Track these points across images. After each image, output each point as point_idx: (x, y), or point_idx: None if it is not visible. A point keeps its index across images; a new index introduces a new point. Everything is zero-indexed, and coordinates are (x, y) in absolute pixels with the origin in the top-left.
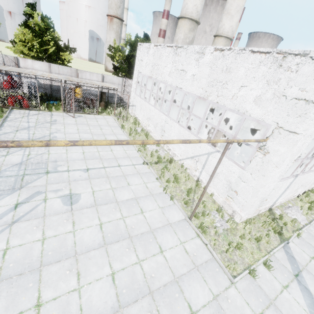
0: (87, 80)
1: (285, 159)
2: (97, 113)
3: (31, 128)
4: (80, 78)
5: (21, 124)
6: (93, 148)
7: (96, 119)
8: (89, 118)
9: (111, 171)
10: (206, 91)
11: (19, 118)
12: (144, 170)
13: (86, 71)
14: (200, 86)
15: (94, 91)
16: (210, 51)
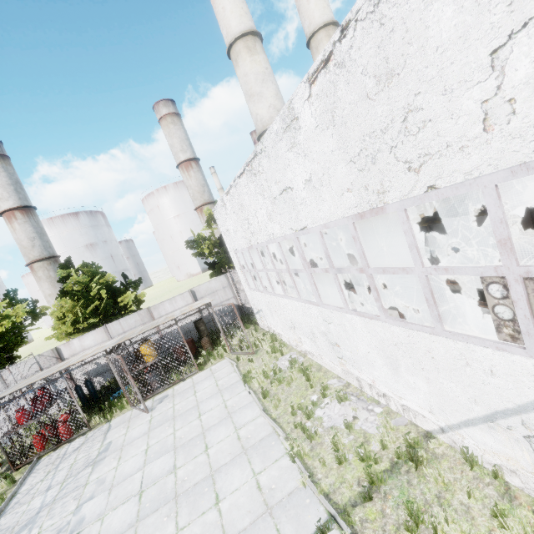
0: (163, 317)
1: None
2: (197, 368)
3: (42, 512)
4: (158, 318)
5: (29, 507)
6: (165, 520)
7: (193, 389)
8: (179, 395)
9: None
10: (366, 186)
11: (36, 485)
12: None
13: (163, 302)
14: (339, 188)
15: (189, 323)
16: (303, 97)
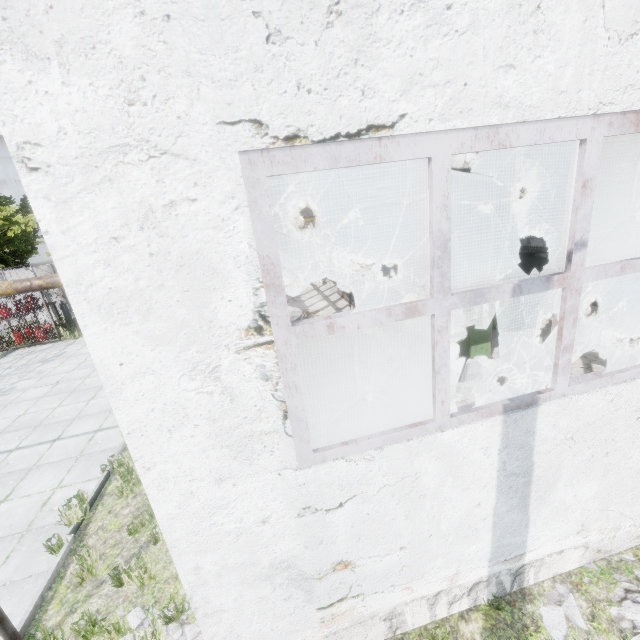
0: None
1: (89, 344)
2: None
3: None
4: None
5: None
6: (56, 400)
7: None
8: None
9: (13, 460)
10: None
11: (3, 364)
12: (108, 442)
13: None
14: None
15: None
16: None
